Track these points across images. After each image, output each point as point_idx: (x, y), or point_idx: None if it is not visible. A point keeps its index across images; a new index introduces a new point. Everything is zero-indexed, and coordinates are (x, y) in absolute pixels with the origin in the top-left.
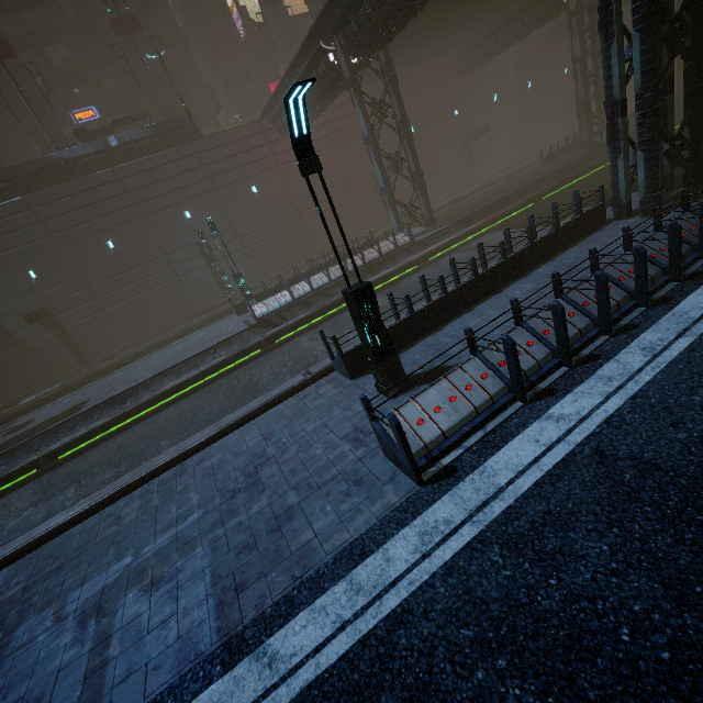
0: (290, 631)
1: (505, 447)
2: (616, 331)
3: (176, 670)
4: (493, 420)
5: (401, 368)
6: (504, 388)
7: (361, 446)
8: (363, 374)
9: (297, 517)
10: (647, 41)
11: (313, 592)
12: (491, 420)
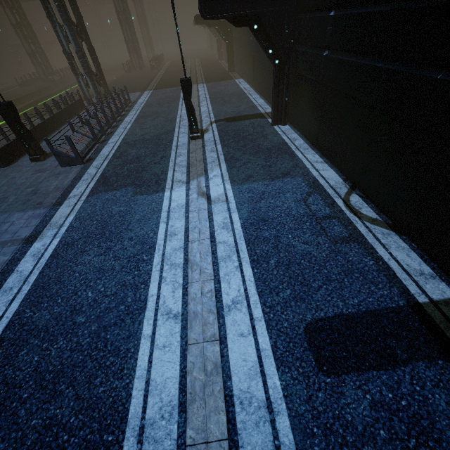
0: (74, 192)
1: (102, 151)
2: (113, 127)
3: (39, 218)
4: (94, 148)
5: (41, 147)
6: (91, 140)
7: (47, 171)
8: (11, 164)
9: (41, 189)
10: (71, 31)
11: (73, 187)
12: (93, 149)
